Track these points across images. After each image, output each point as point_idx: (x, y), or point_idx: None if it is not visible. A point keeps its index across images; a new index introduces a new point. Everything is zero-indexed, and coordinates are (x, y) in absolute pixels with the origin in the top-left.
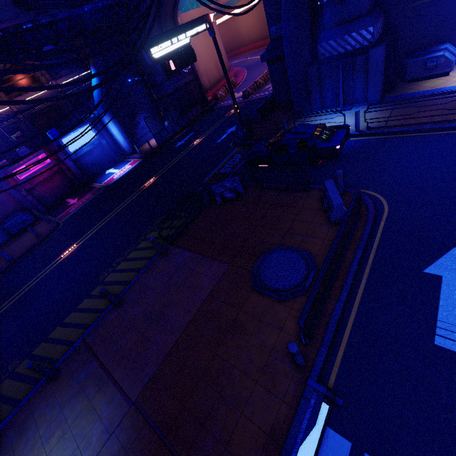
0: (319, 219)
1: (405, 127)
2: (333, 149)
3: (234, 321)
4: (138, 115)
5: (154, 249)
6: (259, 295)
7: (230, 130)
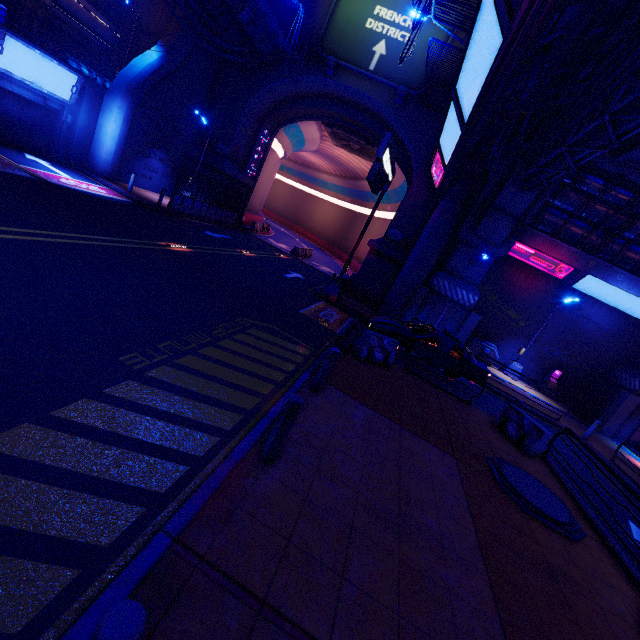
0: (509, 443)
1: (497, 389)
2: (485, 374)
3: (547, 561)
4: (158, 148)
5: (271, 367)
6: (539, 523)
7: (296, 274)
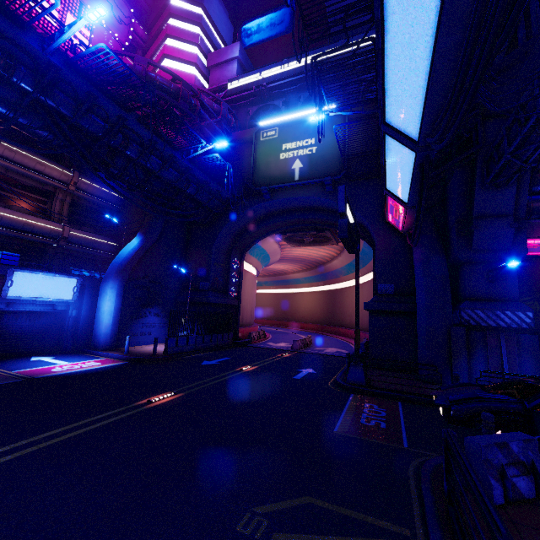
0: None
1: None
2: None
3: None
4: (151, 306)
5: None
6: None
7: (306, 370)
